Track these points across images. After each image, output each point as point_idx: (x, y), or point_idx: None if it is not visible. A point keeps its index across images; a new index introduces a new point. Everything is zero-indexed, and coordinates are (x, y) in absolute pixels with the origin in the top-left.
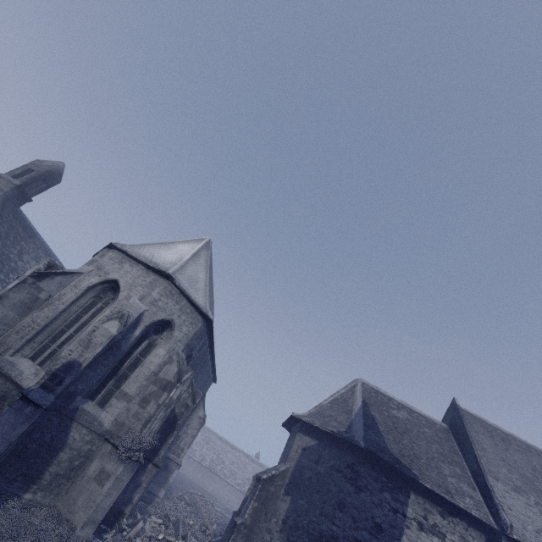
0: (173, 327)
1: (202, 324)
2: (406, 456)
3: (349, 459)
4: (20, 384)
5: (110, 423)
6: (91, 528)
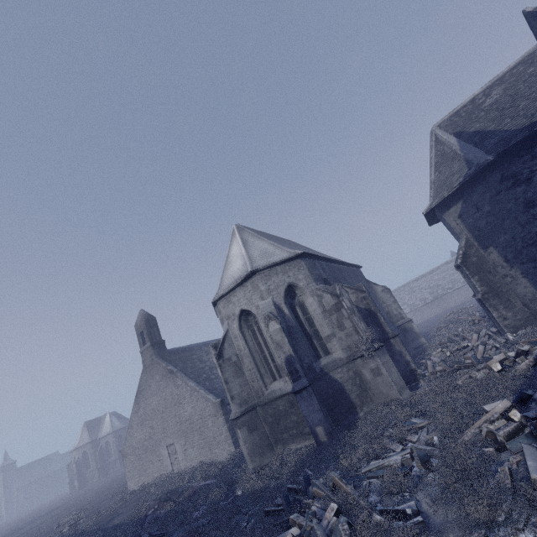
0: (294, 285)
1: (303, 261)
2: (535, 111)
3: (495, 178)
4: (287, 392)
5: (343, 354)
6: (405, 390)
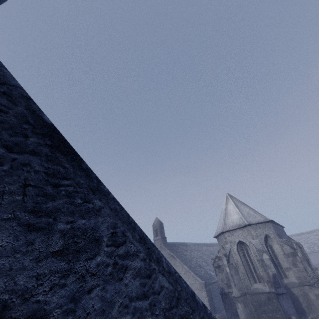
0: (268, 236)
1: (271, 224)
2: None
3: None
4: (266, 292)
5: (296, 280)
6: None
